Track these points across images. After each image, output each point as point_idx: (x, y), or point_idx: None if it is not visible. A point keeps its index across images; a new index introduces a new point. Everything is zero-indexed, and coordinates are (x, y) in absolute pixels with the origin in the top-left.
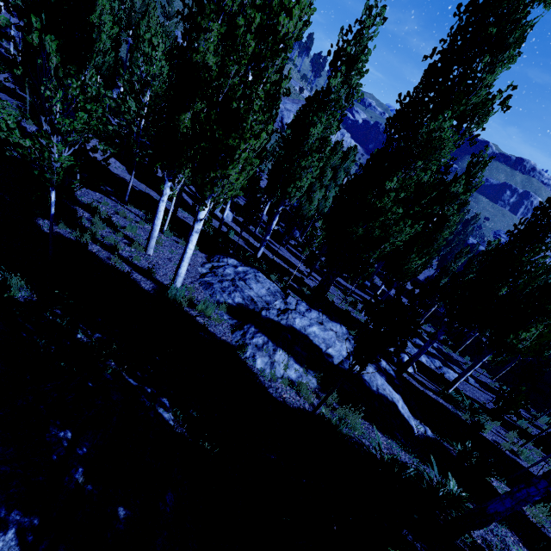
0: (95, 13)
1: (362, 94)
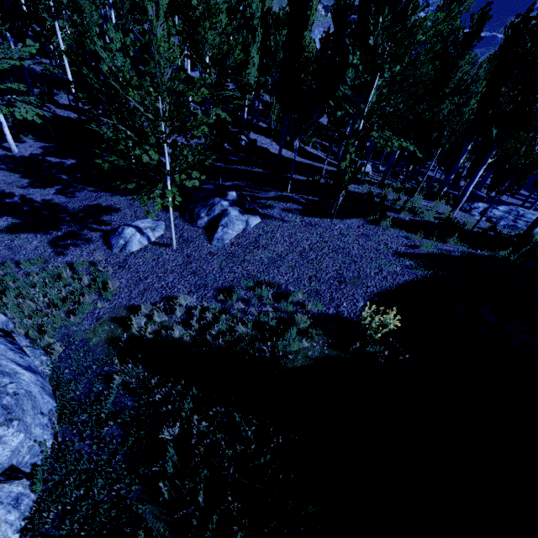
0: None
1: None
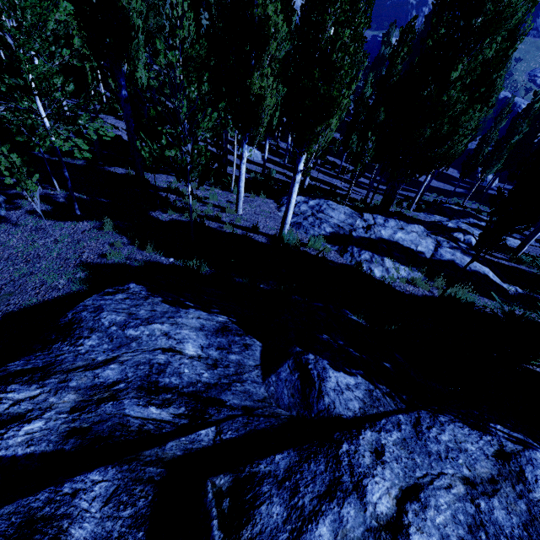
0: None
1: None
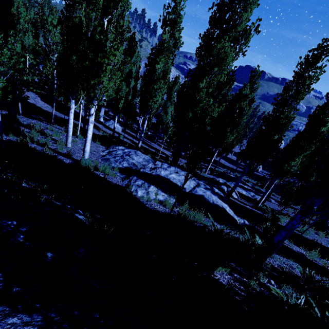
0: (13, 7)
1: (183, 42)
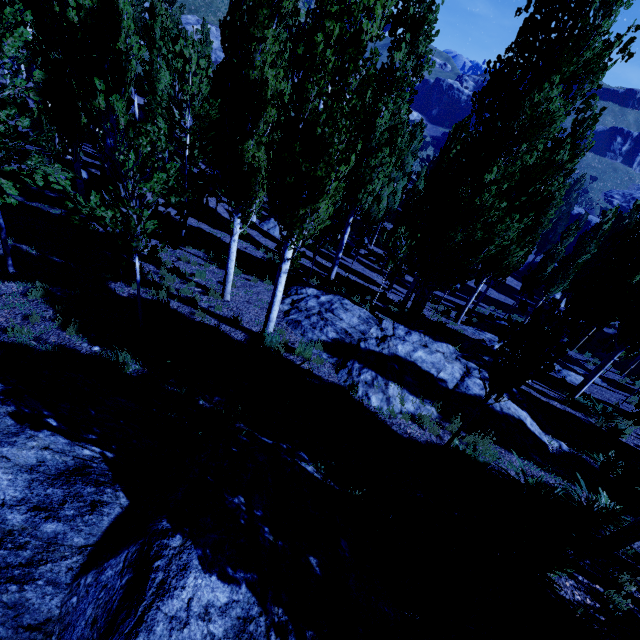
0: (120, 37)
1: (433, 62)
